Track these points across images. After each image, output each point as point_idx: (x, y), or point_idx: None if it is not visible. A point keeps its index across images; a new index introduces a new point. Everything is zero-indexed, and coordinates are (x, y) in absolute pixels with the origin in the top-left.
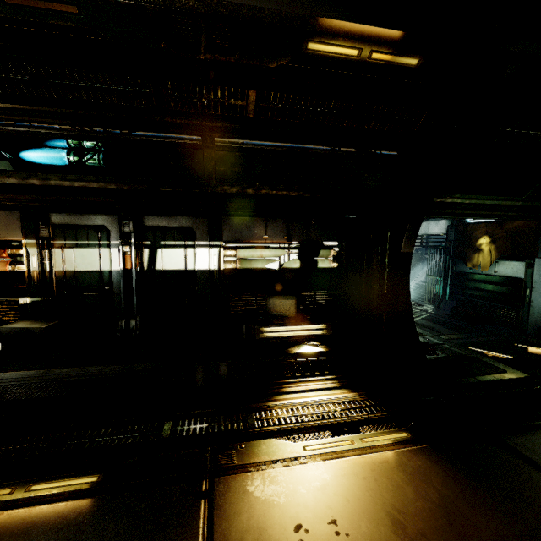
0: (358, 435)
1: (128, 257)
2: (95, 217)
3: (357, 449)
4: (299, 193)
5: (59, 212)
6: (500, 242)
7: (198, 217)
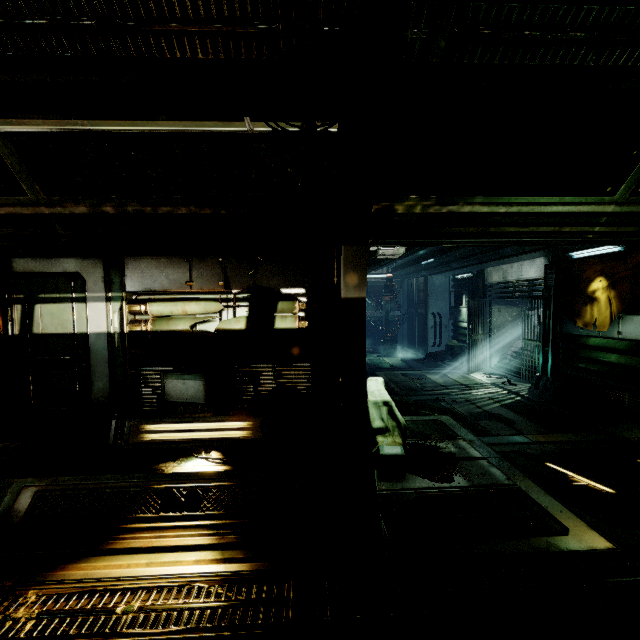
0: None
1: None
2: None
3: None
4: (191, 209)
5: None
6: (624, 285)
7: (89, 258)
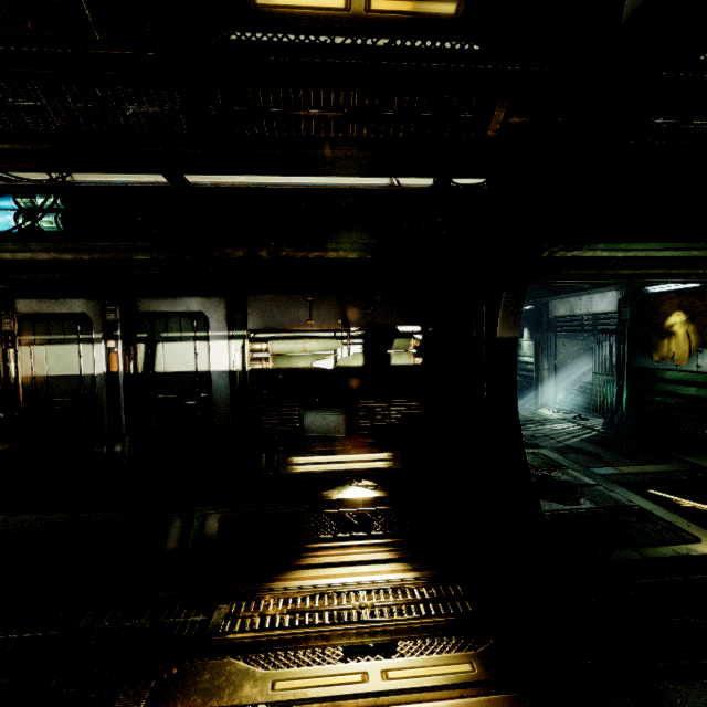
0: (381, 663)
1: (113, 355)
2: (73, 302)
3: (368, 694)
4: (340, 254)
5: (27, 297)
6: (703, 319)
7: (212, 297)
